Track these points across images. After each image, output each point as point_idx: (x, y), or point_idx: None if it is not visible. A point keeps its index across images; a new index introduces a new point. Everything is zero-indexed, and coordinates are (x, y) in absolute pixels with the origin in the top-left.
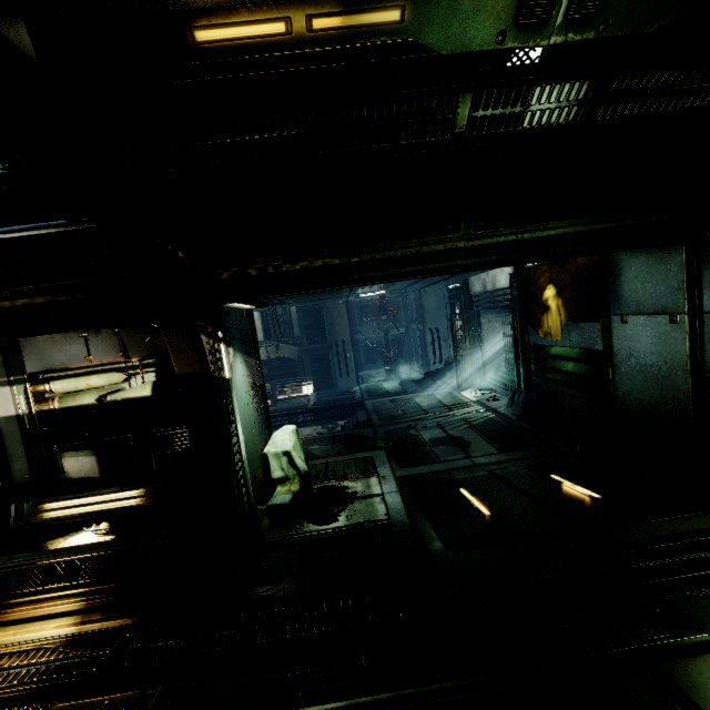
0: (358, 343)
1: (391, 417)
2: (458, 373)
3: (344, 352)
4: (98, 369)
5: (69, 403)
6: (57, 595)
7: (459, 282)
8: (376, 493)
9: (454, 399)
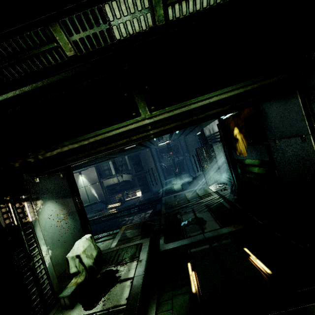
0: (162, 167)
1: (171, 207)
2: (208, 175)
3: (152, 173)
4: None
5: None
6: None
7: (200, 131)
8: (130, 276)
9: (204, 192)
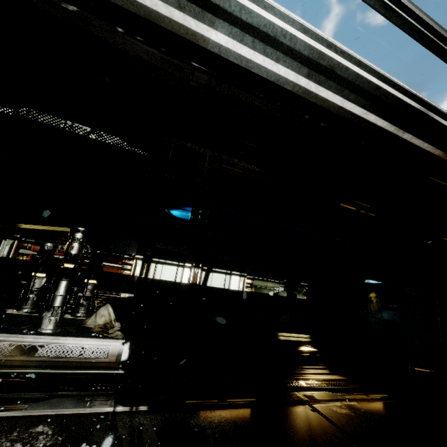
0: None
1: None
2: None
3: None
4: (269, 280)
5: (258, 291)
6: (320, 367)
7: None
8: None
9: None
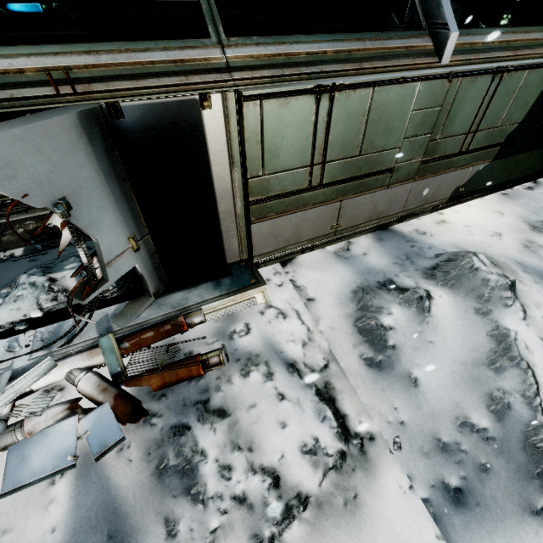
0: None
1: None
2: None
3: None
4: None
5: None
6: None
7: None
8: None
9: None
